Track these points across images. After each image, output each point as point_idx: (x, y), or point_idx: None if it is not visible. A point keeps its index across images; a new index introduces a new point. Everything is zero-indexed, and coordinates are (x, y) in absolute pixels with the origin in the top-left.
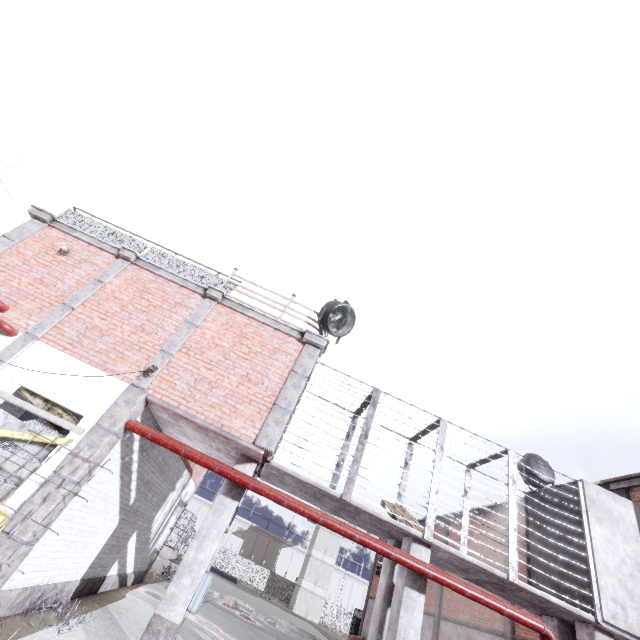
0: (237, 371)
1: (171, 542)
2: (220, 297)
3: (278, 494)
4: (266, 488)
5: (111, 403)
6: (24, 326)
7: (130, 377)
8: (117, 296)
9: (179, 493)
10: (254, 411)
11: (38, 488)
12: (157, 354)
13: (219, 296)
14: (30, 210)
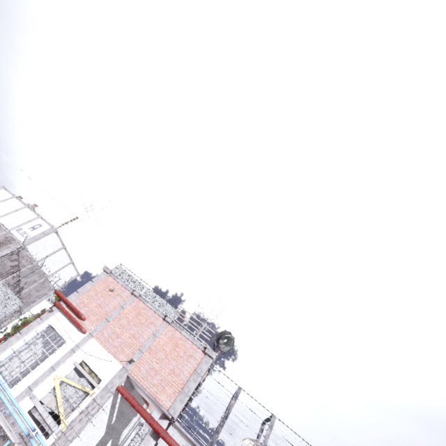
0: (169, 366)
1: (133, 445)
2: (171, 321)
3: (173, 443)
4: (168, 438)
5: (113, 375)
6: (90, 329)
7: (123, 362)
8: (127, 316)
9: (139, 417)
10: (172, 391)
11: (79, 414)
12: (137, 351)
13: (170, 321)
14: (103, 268)
